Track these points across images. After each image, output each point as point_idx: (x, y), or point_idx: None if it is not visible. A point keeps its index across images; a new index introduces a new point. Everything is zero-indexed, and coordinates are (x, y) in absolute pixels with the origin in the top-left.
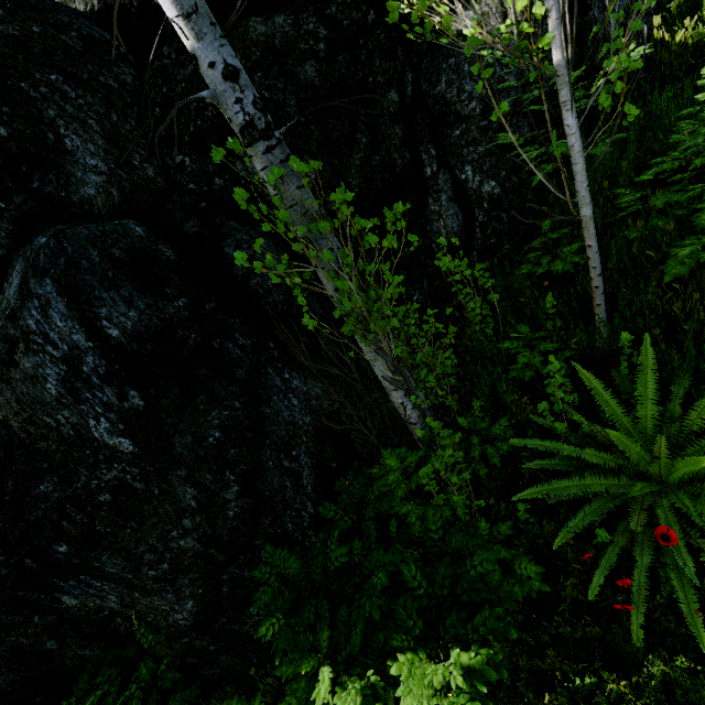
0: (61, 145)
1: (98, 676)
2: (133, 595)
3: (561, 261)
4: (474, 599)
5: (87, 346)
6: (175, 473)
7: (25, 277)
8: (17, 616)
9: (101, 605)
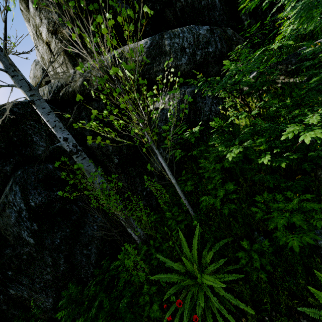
0: (32, 140)
1: None
2: (32, 293)
3: (186, 187)
4: (119, 315)
5: (24, 208)
6: (45, 252)
7: (12, 184)
8: None
9: (22, 295)
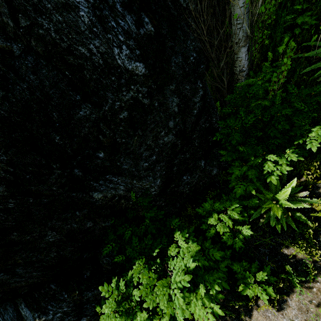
0: None
1: (119, 230)
2: (133, 182)
3: None
4: None
5: None
6: (169, 88)
7: None
8: (66, 214)
9: (114, 194)
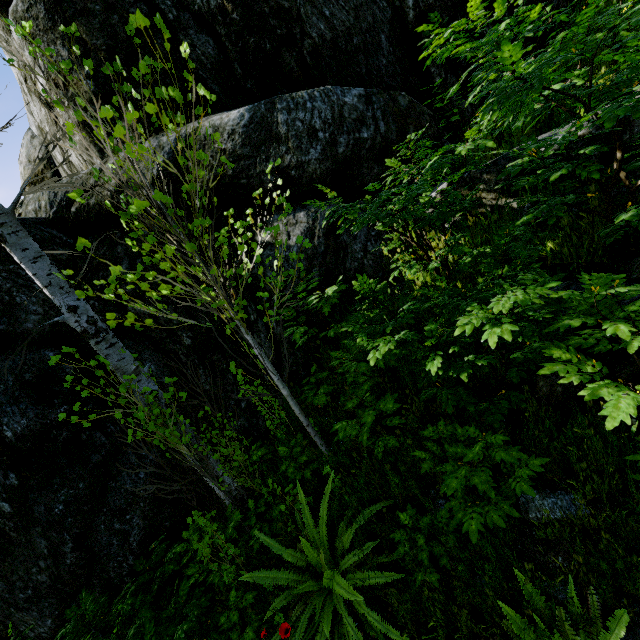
0: (13, 301)
1: None
2: (10, 609)
3: (318, 397)
4: None
5: None
6: (35, 529)
7: None
8: None
9: None
